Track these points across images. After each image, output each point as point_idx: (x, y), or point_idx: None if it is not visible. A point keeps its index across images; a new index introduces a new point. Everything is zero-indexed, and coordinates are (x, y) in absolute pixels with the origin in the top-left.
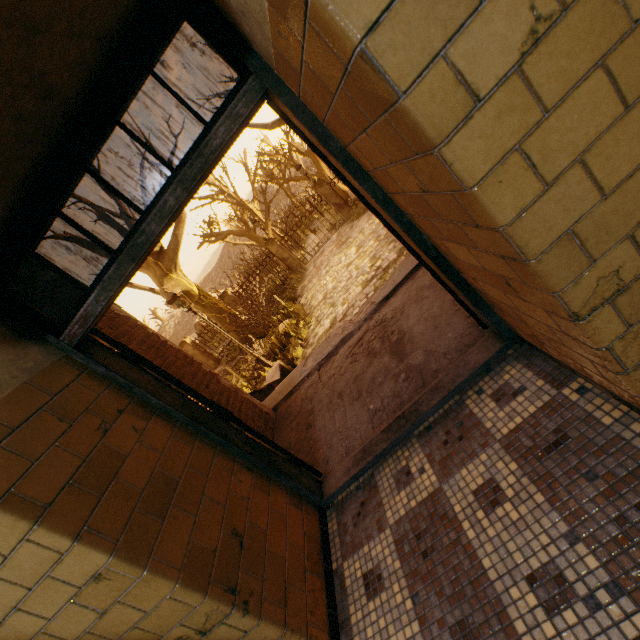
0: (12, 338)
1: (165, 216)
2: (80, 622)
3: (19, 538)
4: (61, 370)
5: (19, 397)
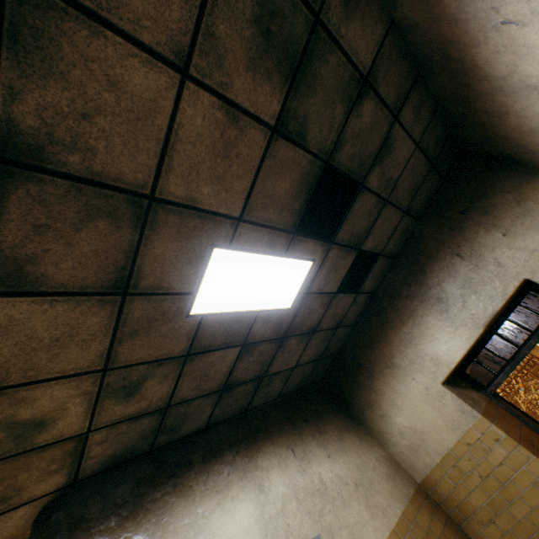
0: (472, 388)
1: (530, 347)
2: (535, 498)
3: (513, 447)
4: (491, 402)
5: (487, 407)
